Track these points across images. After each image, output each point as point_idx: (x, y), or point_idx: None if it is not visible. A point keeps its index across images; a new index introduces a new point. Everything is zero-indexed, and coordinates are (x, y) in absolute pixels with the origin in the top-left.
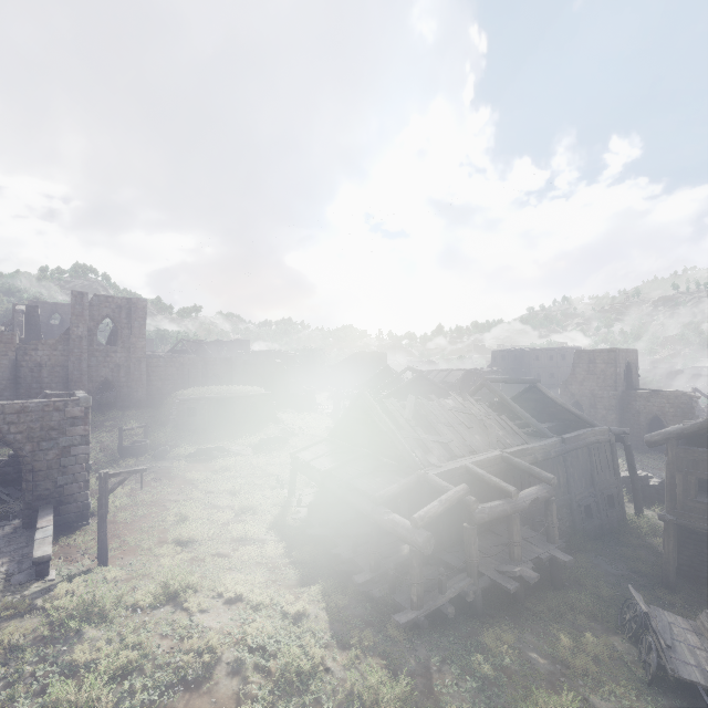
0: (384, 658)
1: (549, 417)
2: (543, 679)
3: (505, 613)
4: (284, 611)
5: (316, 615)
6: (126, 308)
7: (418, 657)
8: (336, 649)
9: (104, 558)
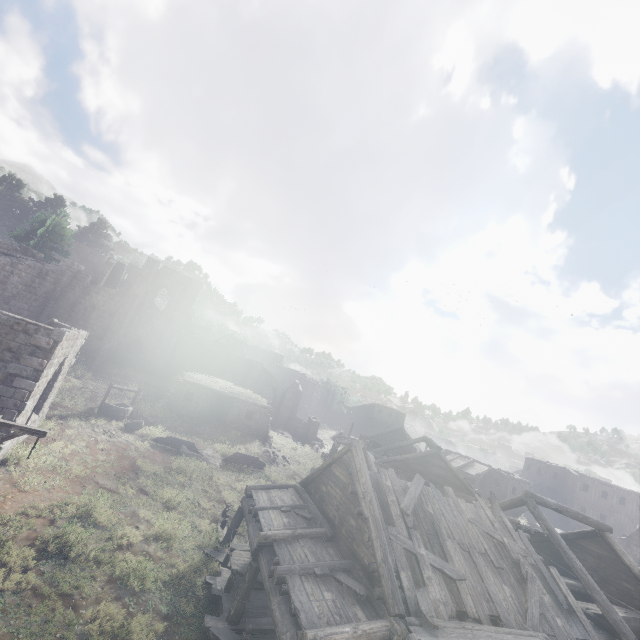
0: None
1: (620, 595)
2: None
3: None
4: None
5: None
6: (184, 285)
7: None
8: None
9: None
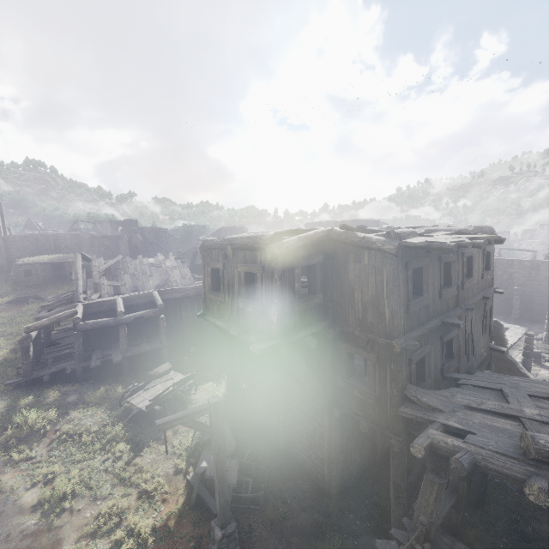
0: None
1: None
2: (56, 406)
3: (94, 379)
4: None
5: None
6: None
7: None
8: None
9: None
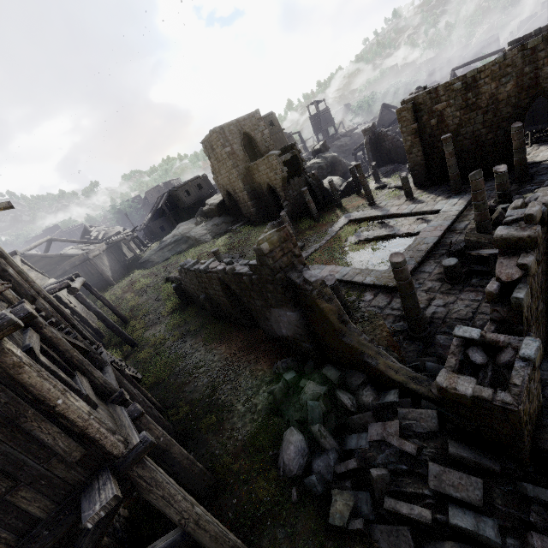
0: None
1: None
2: None
3: None
4: None
5: None
6: None
7: None
8: None
9: None
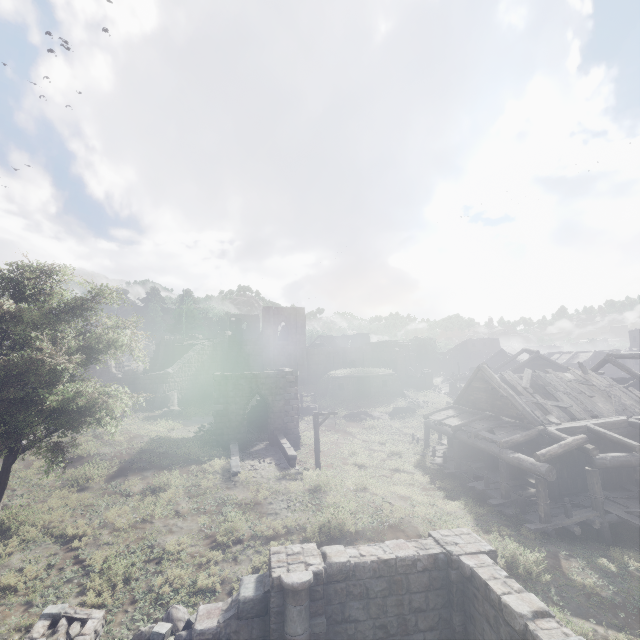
0: (519, 544)
1: None
2: None
3: (635, 546)
4: (439, 507)
5: (463, 514)
6: (293, 314)
7: (548, 549)
8: (481, 532)
9: (318, 464)
